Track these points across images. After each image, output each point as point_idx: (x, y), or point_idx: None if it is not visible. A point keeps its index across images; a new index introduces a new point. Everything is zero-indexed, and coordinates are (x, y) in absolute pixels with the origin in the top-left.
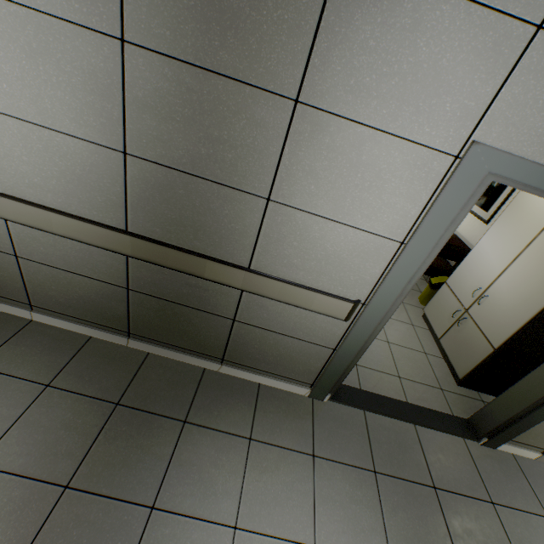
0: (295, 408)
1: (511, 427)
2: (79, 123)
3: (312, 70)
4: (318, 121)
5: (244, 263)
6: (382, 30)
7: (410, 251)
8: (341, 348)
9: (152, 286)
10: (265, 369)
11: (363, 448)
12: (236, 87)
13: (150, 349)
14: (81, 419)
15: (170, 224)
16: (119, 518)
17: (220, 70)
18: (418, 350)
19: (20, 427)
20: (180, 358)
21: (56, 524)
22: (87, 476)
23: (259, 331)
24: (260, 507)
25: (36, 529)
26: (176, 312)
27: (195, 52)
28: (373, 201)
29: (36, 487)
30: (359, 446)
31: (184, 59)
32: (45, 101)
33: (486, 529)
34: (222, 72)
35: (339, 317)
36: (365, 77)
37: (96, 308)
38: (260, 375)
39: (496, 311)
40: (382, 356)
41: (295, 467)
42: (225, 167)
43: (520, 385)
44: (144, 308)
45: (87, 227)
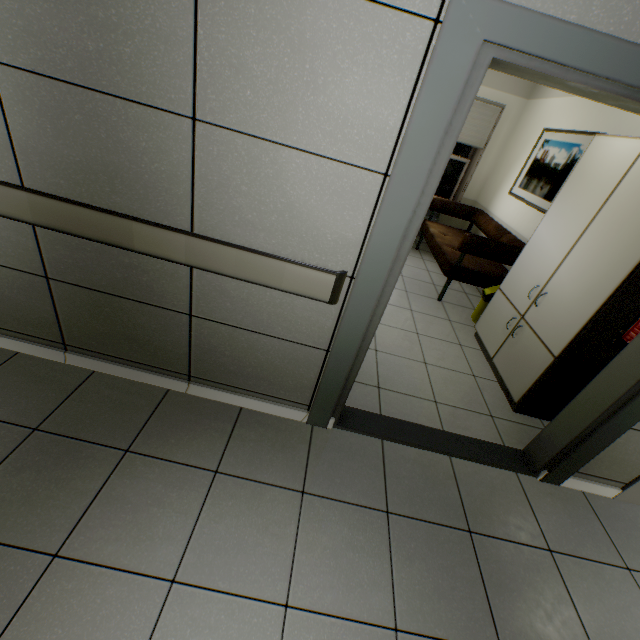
0: (286, 436)
1: (575, 452)
2: None
3: None
4: None
5: (185, 226)
6: None
7: (398, 185)
8: (334, 346)
9: (77, 272)
10: (246, 386)
11: (374, 483)
12: None
13: (95, 366)
14: None
15: (76, 172)
16: (2, 568)
17: None
18: (465, 372)
19: None
20: (135, 376)
21: None
22: None
23: (226, 329)
24: (215, 555)
25: None
26: (115, 309)
27: None
28: (335, 109)
29: None
30: (370, 481)
31: None
32: None
33: (539, 584)
34: None
35: (321, 298)
36: None
37: (16, 311)
38: (240, 395)
39: (557, 310)
40: (415, 378)
41: (274, 506)
42: (126, 70)
43: (584, 395)
44: (75, 305)
45: None
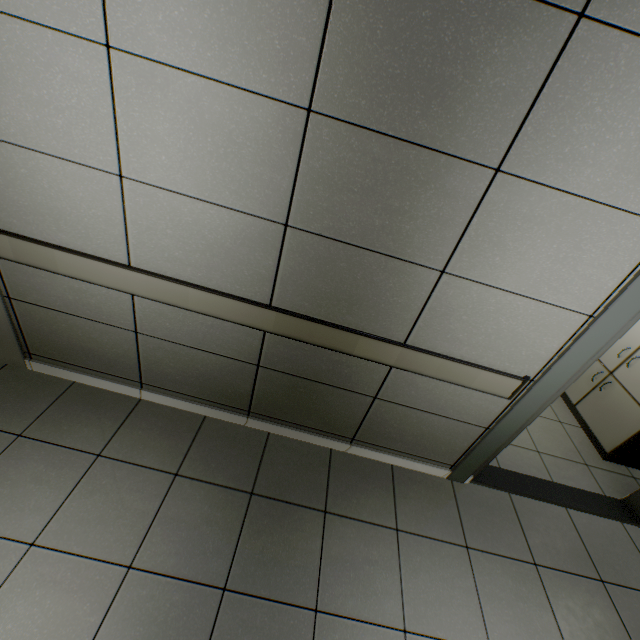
0: (435, 492)
1: None
2: (240, 195)
3: (522, 138)
4: (518, 190)
5: (399, 338)
6: (613, 96)
7: (600, 325)
8: (496, 427)
9: (287, 363)
10: (400, 449)
11: (517, 537)
12: (430, 157)
13: (270, 429)
14: (219, 512)
15: (322, 298)
16: (285, 622)
17: (415, 139)
18: (552, 419)
19: (161, 523)
20: (304, 438)
21: (224, 630)
22: (241, 576)
23: (402, 409)
24: (424, 607)
25: (207, 636)
26: (309, 389)
27: (390, 121)
28: (565, 273)
29: (194, 590)
30: (513, 535)
31: (375, 128)
32: (206, 173)
33: None
34: (416, 141)
35: (502, 395)
36: (583, 145)
37: (216, 386)
38: (394, 455)
39: None
40: None
41: (450, 560)
42: (399, 238)
43: None
44: (273, 385)
45: (229, 303)
